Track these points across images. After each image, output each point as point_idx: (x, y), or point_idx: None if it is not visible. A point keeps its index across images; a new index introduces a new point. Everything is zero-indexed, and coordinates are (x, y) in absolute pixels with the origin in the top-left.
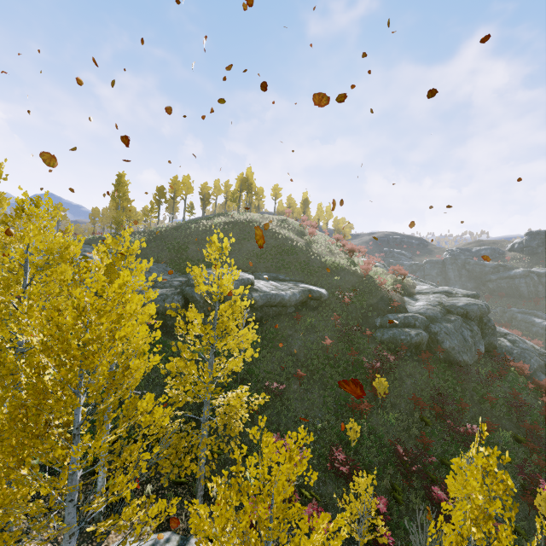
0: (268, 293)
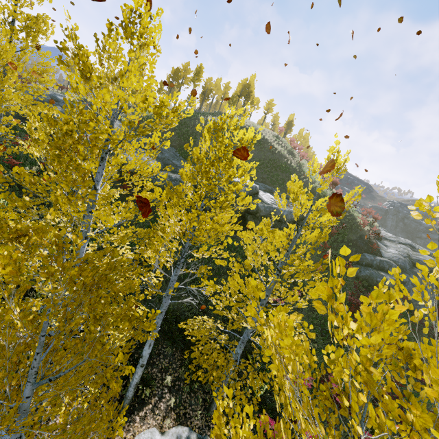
0: (271, 206)
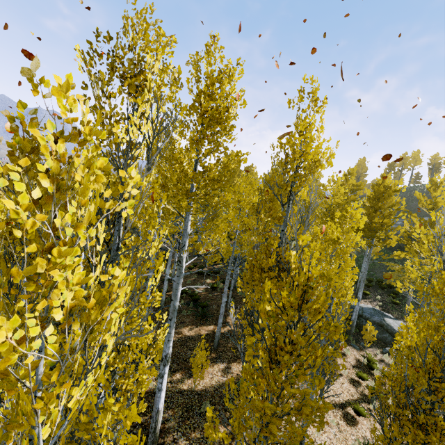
0: None
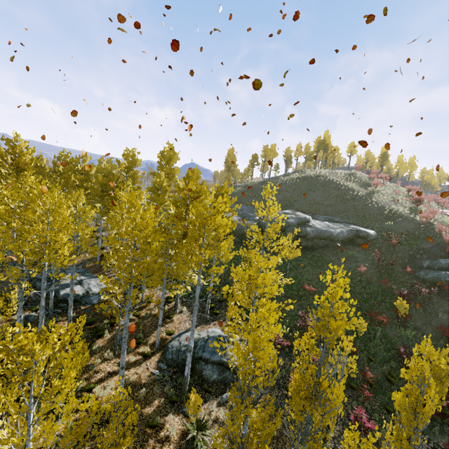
0: (319, 229)
